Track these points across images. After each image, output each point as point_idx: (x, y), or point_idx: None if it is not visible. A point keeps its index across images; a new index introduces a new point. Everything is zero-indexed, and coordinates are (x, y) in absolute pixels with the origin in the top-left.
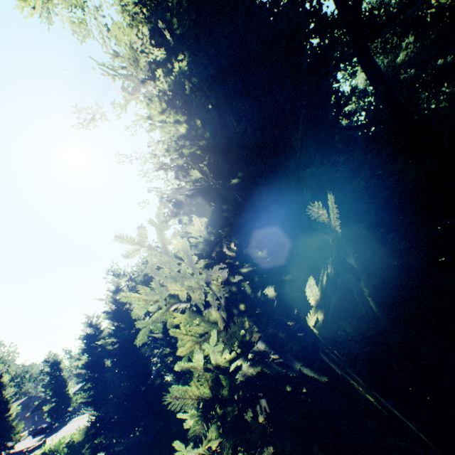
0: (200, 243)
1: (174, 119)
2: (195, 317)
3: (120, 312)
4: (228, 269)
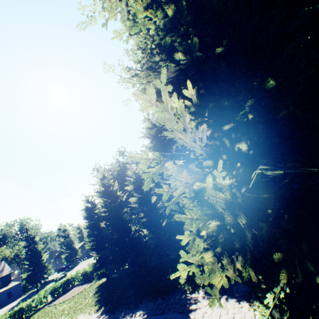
0: (191, 106)
1: (165, 0)
2: (183, 170)
3: (107, 192)
4: (213, 128)
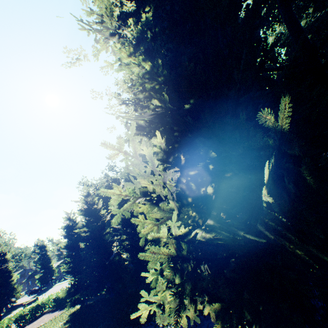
0: (160, 152)
1: (142, 58)
2: (153, 207)
3: (90, 210)
4: (180, 172)
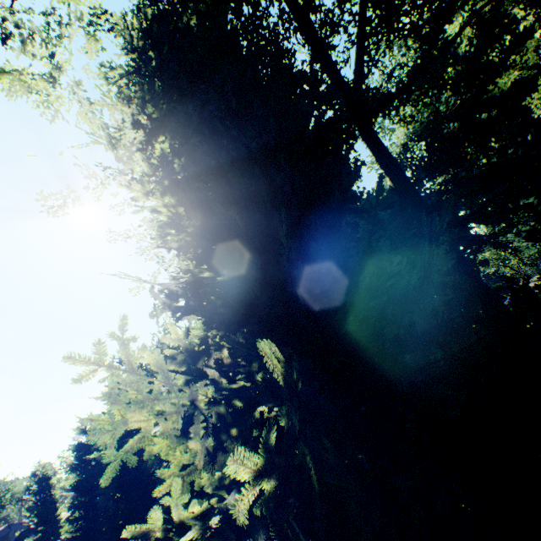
0: (179, 354)
1: (151, 208)
2: (179, 443)
3: None
4: None
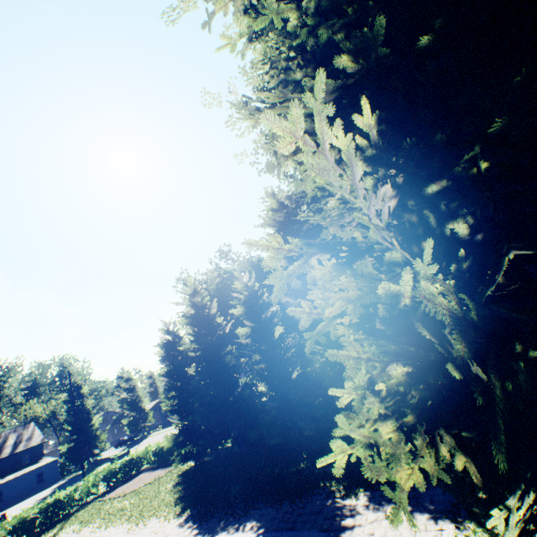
0: (366, 148)
1: None
2: (343, 271)
3: (200, 317)
4: (405, 190)
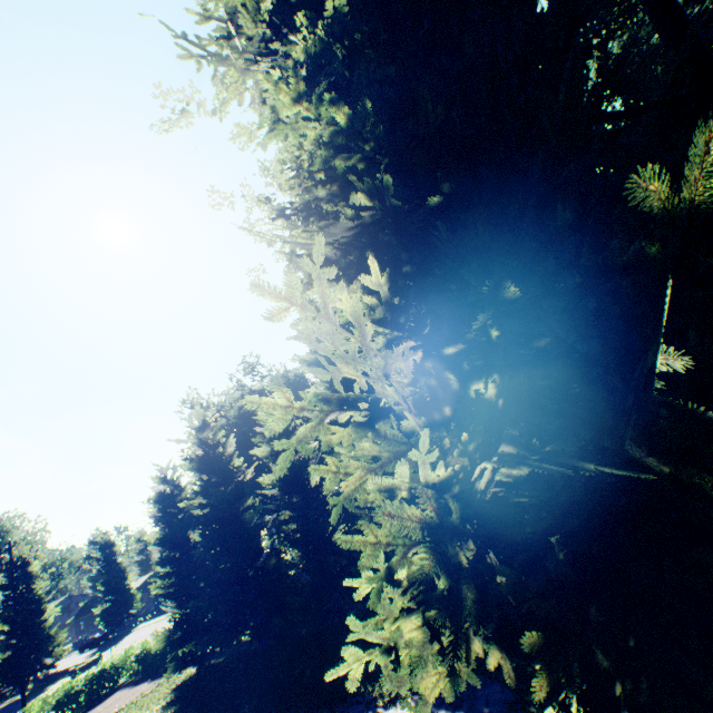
0: (378, 306)
1: (330, 98)
2: (363, 433)
3: (210, 459)
4: (423, 350)
